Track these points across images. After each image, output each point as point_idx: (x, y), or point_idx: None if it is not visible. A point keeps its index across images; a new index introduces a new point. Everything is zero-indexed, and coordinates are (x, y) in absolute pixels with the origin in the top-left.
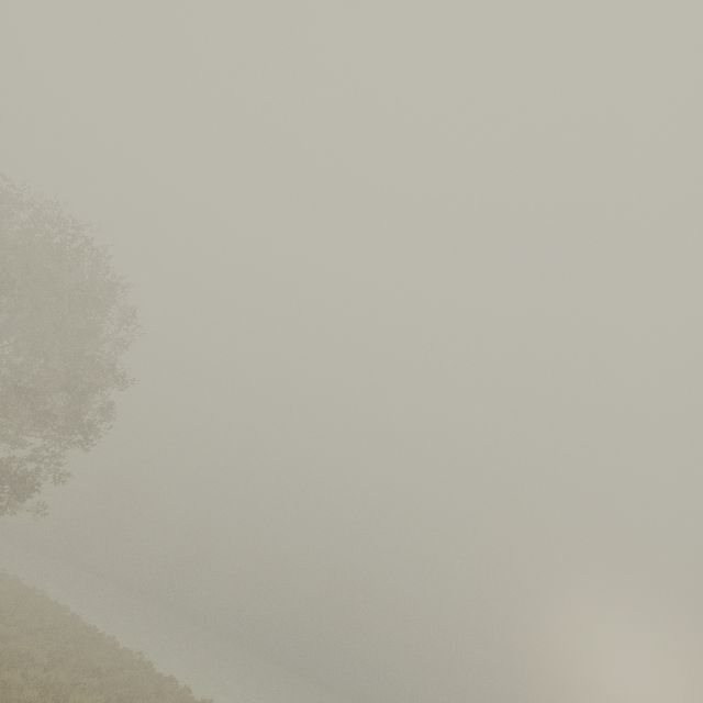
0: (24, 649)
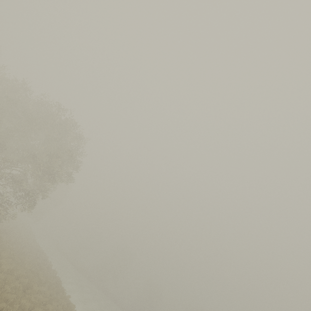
0: (3, 263)
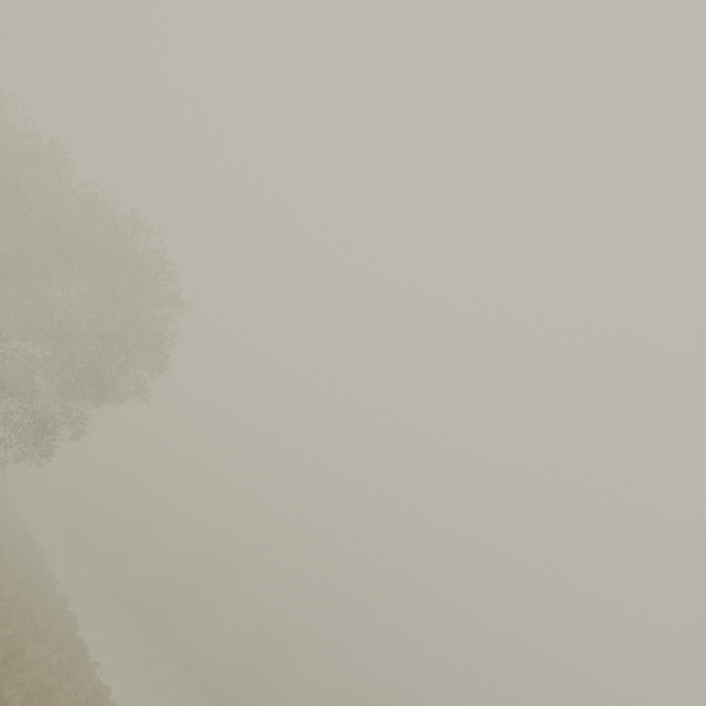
0: None
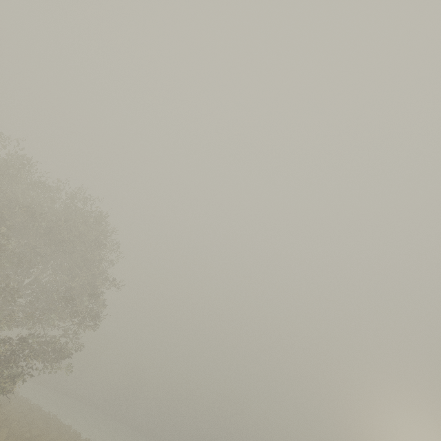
0: None
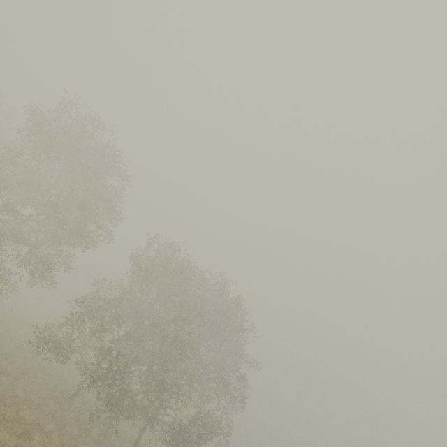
0: None
